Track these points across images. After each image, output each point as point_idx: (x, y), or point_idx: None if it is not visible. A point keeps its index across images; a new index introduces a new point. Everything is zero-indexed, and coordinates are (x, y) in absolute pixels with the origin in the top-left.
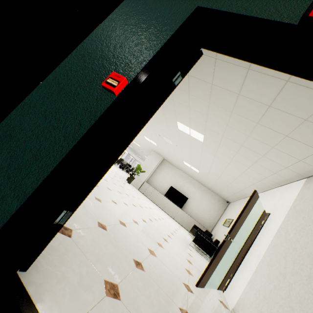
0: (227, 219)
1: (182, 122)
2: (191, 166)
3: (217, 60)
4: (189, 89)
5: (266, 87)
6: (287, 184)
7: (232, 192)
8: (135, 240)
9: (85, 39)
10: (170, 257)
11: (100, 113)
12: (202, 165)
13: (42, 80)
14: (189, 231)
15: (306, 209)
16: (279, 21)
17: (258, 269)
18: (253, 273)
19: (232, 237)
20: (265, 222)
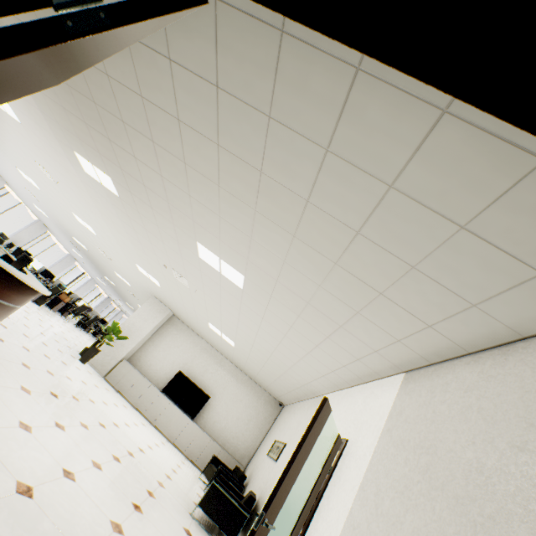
0: (276, 442)
1: (206, 244)
2: (223, 333)
3: (273, 121)
4: (220, 176)
5: (354, 194)
6: (375, 380)
7: (289, 388)
8: None
9: None
10: None
11: None
12: (240, 332)
13: None
14: (202, 469)
15: (410, 440)
16: None
17: None
18: None
19: (273, 515)
20: (339, 459)
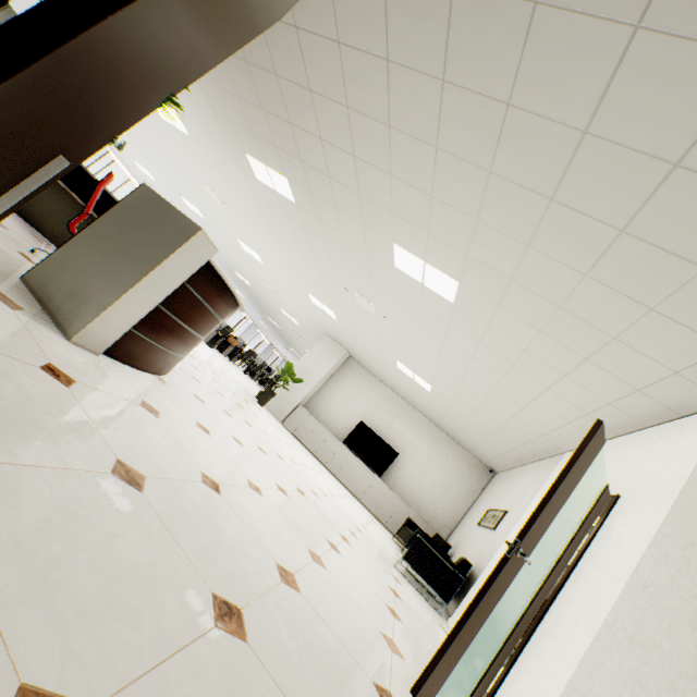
0: (489, 511)
1: (406, 245)
2: (415, 373)
3: (540, 8)
4: (439, 132)
5: (680, 94)
6: (666, 422)
7: (507, 446)
8: (238, 536)
9: None
10: (343, 598)
11: None
12: (442, 370)
13: None
14: (393, 533)
15: None
16: None
17: (597, 653)
18: (579, 663)
19: (527, 550)
20: (606, 518)
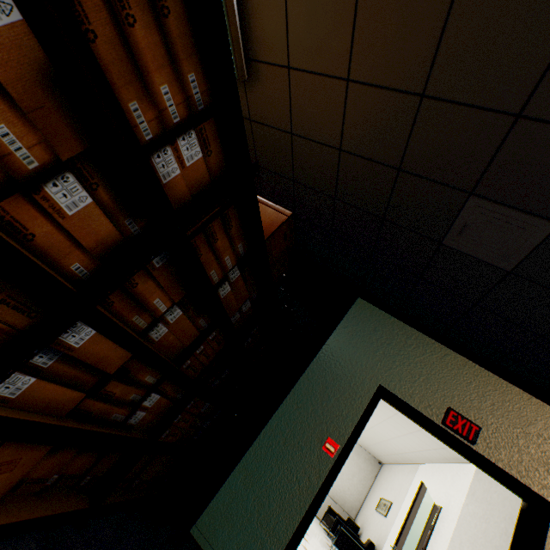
0: (381, 499)
1: None
2: None
3: None
4: None
5: None
6: (458, 462)
7: (388, 452)
8: None
9: (295, 386)
10: None
11: (323, 471)
12: None
13: (265, 423)
14: (318, 517)
15: (477, 513)
16: (431, 414)
17: None
18: None
19: (399, 549)
20: (436, 520)
